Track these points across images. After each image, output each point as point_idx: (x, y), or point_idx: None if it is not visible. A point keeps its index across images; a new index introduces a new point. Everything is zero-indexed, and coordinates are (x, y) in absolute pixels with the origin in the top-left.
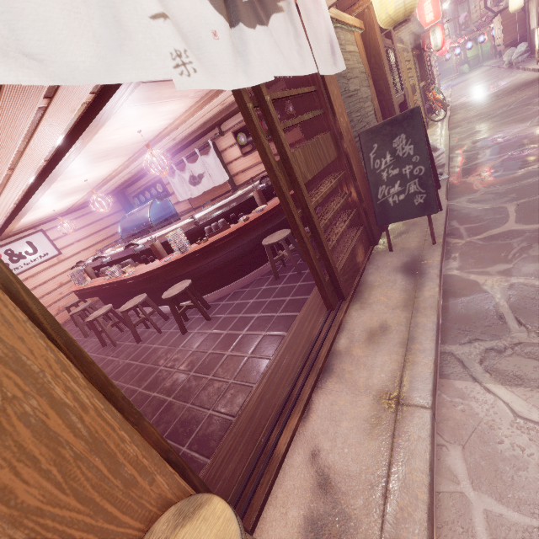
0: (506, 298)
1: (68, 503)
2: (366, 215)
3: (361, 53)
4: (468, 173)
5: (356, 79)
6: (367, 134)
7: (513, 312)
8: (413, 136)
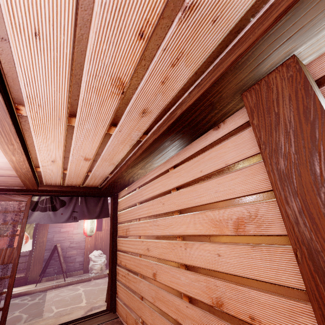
0: None
1: None
2: None
3: None
4: None
5: None
6: None
7: None
8: None
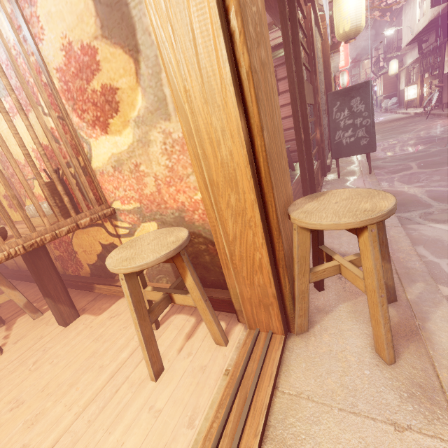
0: (425, 195)
1: (274, 148)
2: (323, 153)
3: (321, 54)
4: (376, 152)
5: (320, 66)
6: (333, 95)
7: (432, 199)
8: (365, 99)
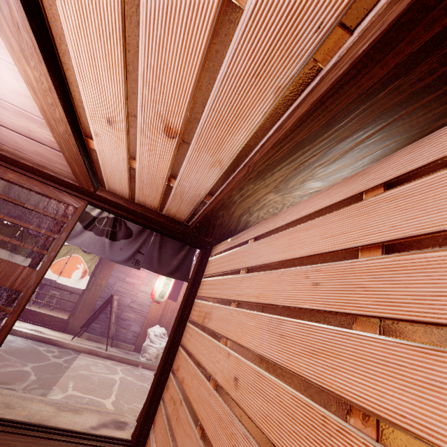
0: None
1: None
2: None
3: None
4: None
5: None
6: None
7: None
8: None
